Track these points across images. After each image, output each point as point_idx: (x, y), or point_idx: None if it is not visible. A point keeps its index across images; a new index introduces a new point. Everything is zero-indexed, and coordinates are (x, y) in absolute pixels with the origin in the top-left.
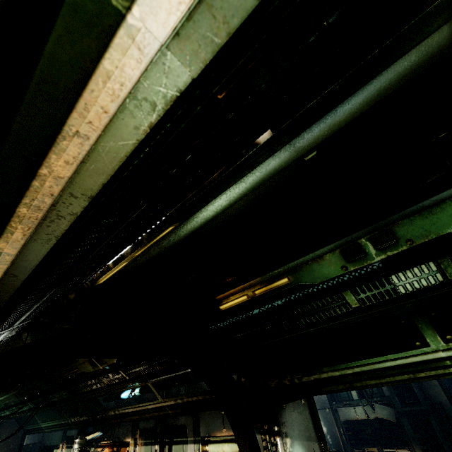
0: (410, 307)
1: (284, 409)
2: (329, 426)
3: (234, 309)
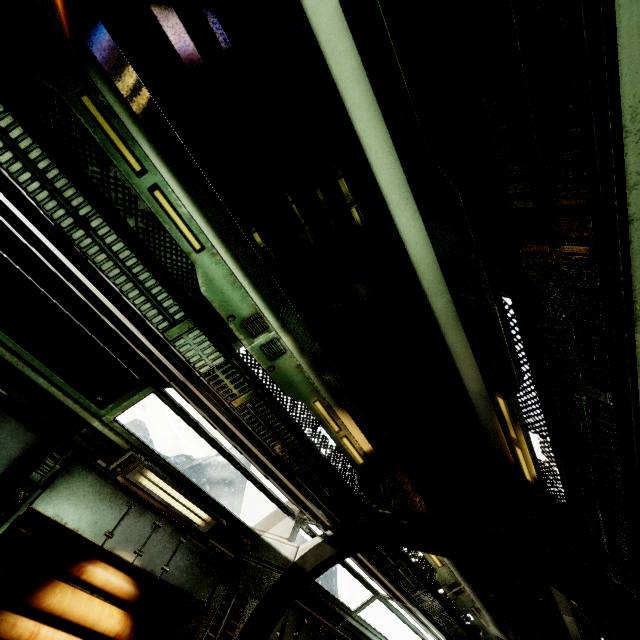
0: None
1: None
2: None
3: (537, 477)
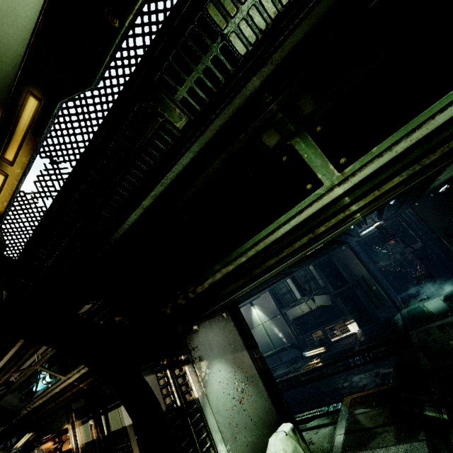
0: (280, 115)
1: (196, 333)
2: (282, 329)
3: (6, 211)
